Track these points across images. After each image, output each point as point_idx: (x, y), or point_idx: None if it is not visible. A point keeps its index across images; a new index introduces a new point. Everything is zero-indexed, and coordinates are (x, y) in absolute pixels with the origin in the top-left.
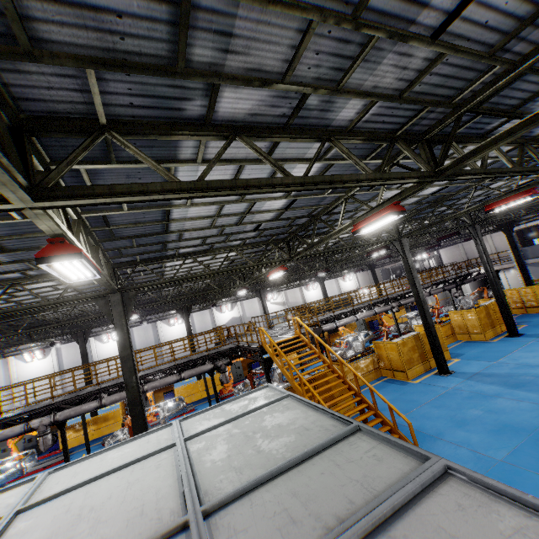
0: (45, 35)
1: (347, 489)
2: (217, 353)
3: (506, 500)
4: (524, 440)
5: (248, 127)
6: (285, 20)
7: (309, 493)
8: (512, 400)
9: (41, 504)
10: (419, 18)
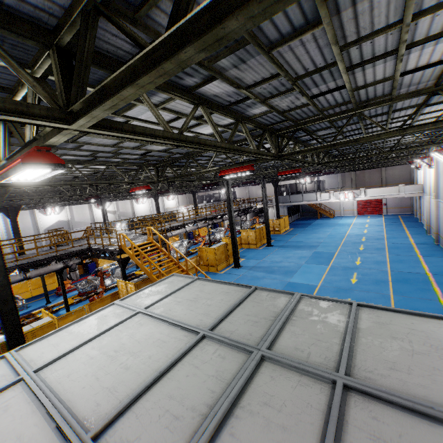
0: (153, 15)
1: (269, 309)
2: (67, 254)
3: (322, 300)
4: None
5: (207, 100)
6: (271, 68)
7: (254, 313)
8: (270, 279)
9: (52, 364)
10: (312, 89)
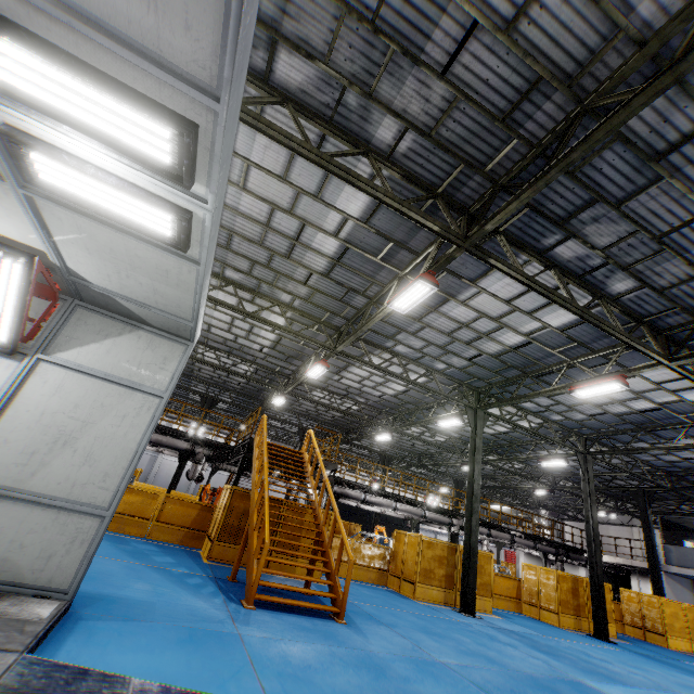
0: None
1: None
2: (205, 439)
3: None
4: (494, 667)
5: (299, 104)
6: (325, 5)
7: None
8: (524, 652)
9: None
10: (427, 48)
